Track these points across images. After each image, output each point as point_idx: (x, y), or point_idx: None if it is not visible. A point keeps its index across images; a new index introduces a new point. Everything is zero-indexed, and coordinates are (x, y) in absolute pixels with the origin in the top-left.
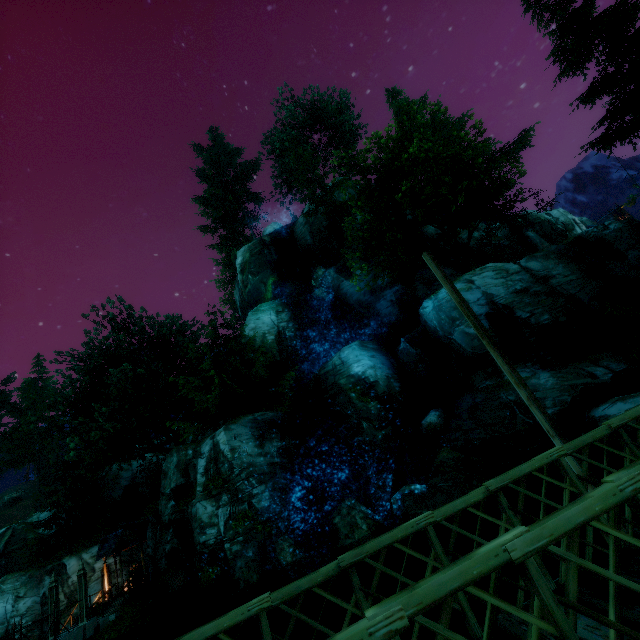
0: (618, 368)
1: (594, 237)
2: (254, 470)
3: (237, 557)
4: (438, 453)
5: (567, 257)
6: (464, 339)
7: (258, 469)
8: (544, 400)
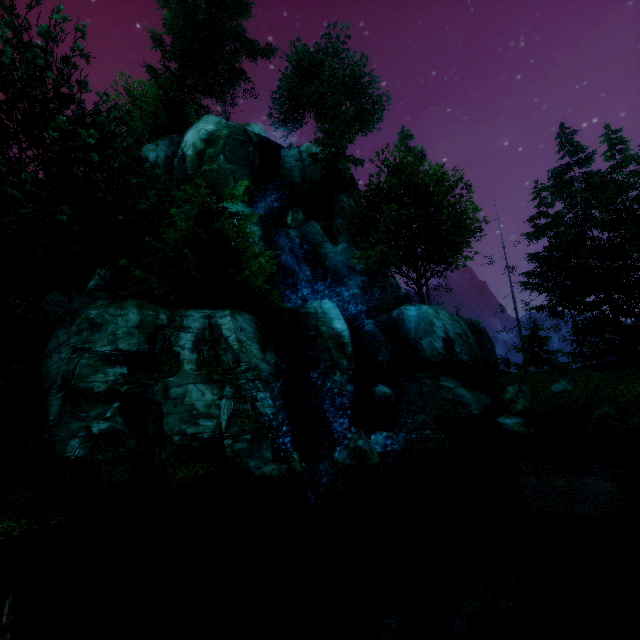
0: (490, 401)
1: (476, 325)
2: (260, 373)
3: (243, 456)
4: (414, 415)
5: (471, 329)
6: (430, 346)
7: (263, 374)
8: (471, 404)
